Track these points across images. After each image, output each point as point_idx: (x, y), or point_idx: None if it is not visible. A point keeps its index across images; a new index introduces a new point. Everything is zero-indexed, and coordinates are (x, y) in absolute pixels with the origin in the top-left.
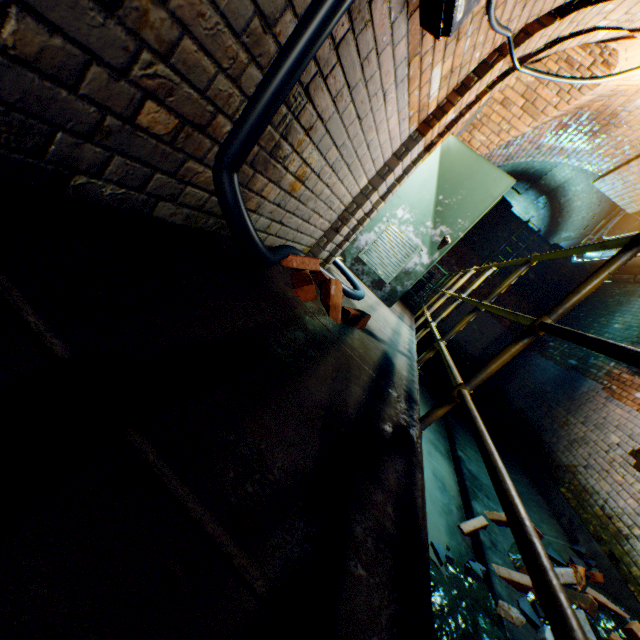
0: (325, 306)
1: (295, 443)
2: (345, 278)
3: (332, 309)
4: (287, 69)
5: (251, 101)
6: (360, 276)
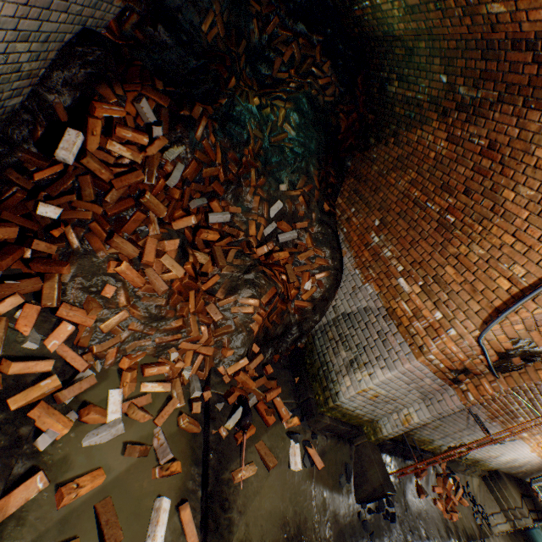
0: (536, 496)
1: (539, 506)
2: (536, 490)
3: (537, 497)
4: (540, 476)
5: (535, 476)
6: (539, 490)
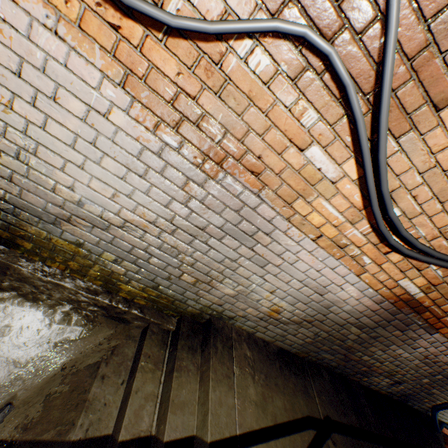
0: None
1: None
2: None
3: None
4: None
5: (446, 402)
6: None
